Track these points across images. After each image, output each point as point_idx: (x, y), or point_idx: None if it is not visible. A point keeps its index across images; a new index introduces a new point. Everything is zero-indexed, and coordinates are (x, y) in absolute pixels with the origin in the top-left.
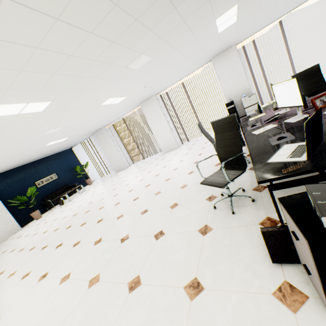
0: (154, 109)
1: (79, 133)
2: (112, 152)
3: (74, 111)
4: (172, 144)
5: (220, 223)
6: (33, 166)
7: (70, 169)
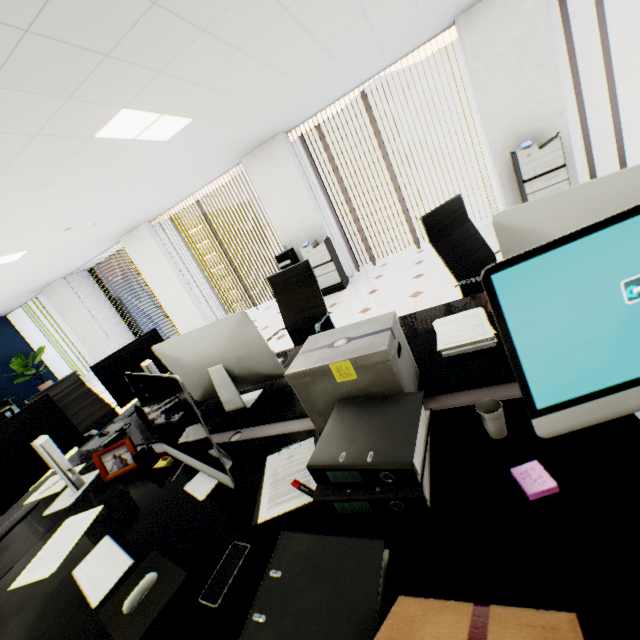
0: (150, 251)
1: None
2: (87, 330)
3: None
4: (198, 323)
5: None
6: None
7: (1, 363)
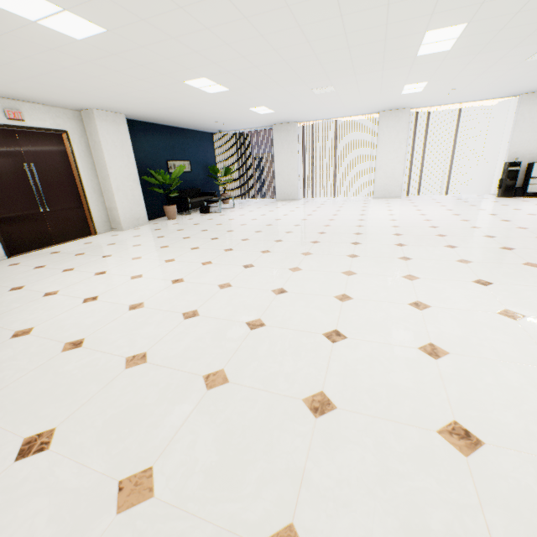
0: (399, 128)
1: (287, 113)
2: (289, 166)
3: (393, 77)
4: (394, 189)
5: None
6: (170, 134)
7: (204, 166)
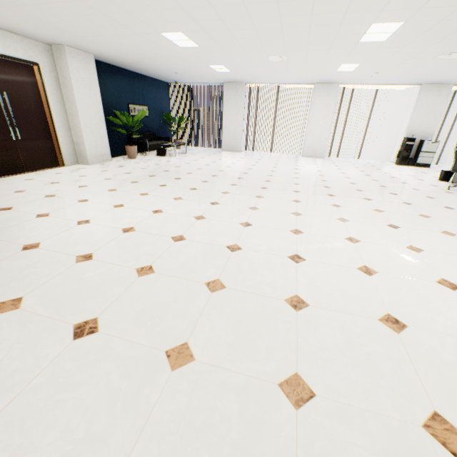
0: (328, 99)
1: (240, 74)
2: (236, 121)
3: (335, 56)
4: (320, 150)
5: None
6: (132, 79)
7: (160, 112)
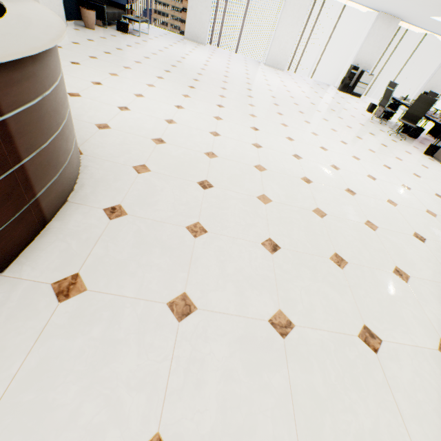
0: (302, 3)
1: None
2: (204, 3)
3: None
4: (282, 62)
5: (398, 141)
6: None
7: None
